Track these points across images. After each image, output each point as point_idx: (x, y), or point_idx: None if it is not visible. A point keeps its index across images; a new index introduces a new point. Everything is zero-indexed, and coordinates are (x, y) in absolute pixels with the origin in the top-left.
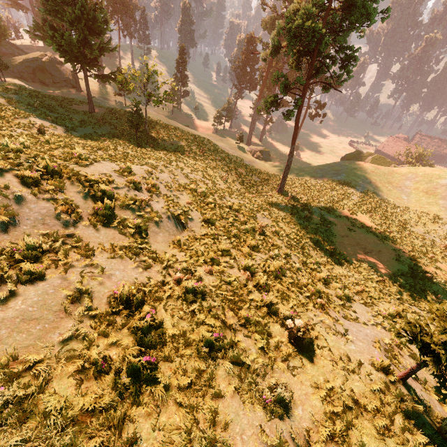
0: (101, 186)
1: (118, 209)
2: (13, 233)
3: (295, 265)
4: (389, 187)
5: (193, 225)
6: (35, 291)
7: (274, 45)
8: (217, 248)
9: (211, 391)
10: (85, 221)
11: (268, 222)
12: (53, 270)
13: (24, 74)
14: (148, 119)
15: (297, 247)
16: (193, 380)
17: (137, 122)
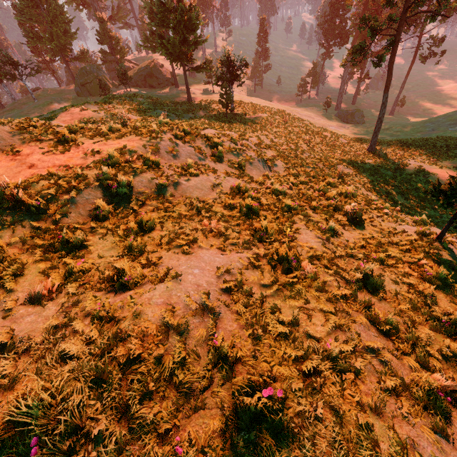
0: (215, 139)
1: (226, 154)
2: (179, 161)
3: (370, 198)
4: None
5: (277, 169)
6: (198, 179)
7: None
8: (297, 180)
9: (289, 219)
10: (209, 159)
11: (350, 172)
12: (201, 175)
13: (139, 82)
14: (234, 99)
15: (380, 192)
16: (279, 216)
17: (227, 101)
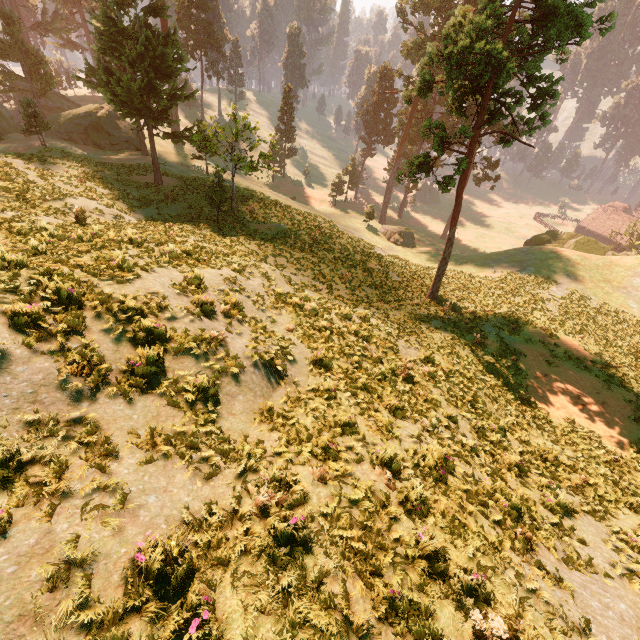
0: (145, 319)
1: (171, 358)
2: None
3: (466, 443)
4: (606, 288)
5: (295, 373)
6: None
7: (423, 79)
8: (334, 419)
9: None
10: (112, 385)
11: (416, 355)
12: (28, 510)
13: (74, 134)
14: (237, 191)
15: (466, 399)
16: None
17: (220, 199)
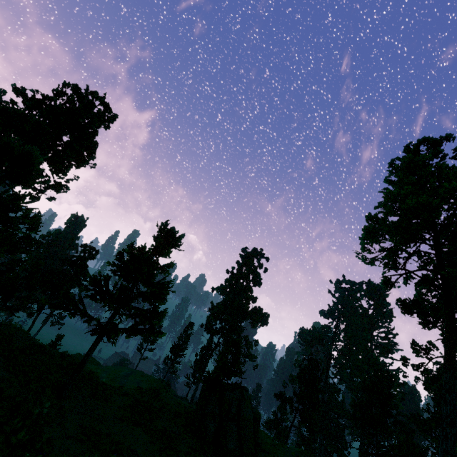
0: None
1: None
2: None
3: None
4: None
5: None
6: None
7: None
8: None
9: None
10: None
11: None
12: None
13: None
14: None
15: None
16: None
17: None
